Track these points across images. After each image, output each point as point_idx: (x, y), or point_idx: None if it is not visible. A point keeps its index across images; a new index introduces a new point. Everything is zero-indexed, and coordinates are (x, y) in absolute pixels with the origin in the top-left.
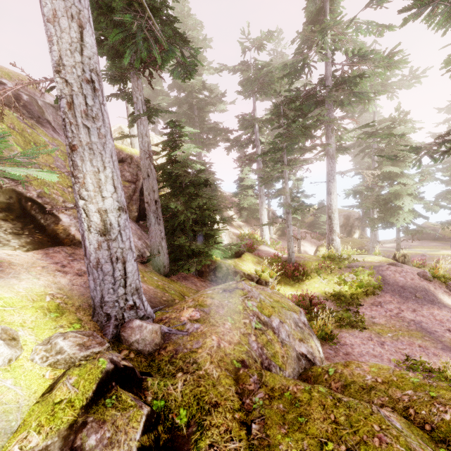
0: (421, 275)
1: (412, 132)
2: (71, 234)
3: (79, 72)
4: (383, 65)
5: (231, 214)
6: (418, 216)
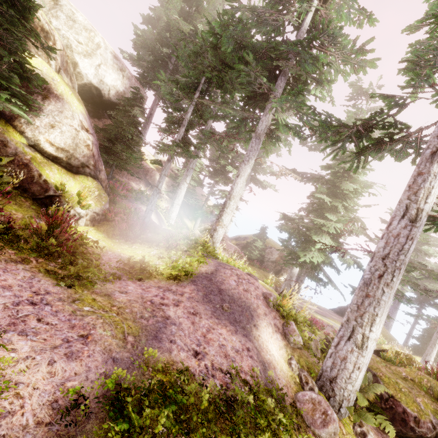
0: (263, 295)
1: (362, 173)
2: None
3: None
4: (351, 62)
5: None
6: (332, 266)
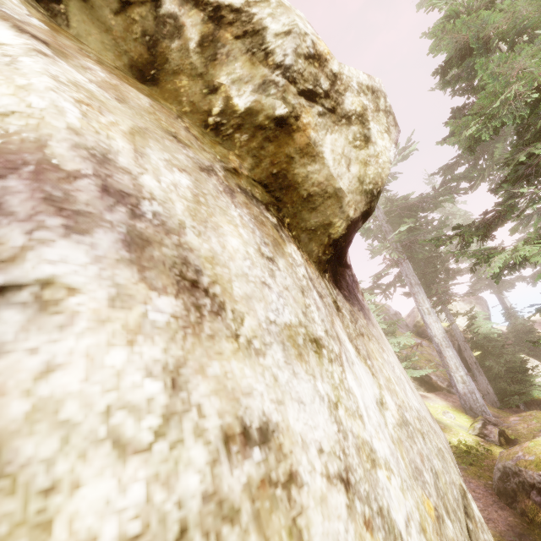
0: None
1: None
2: (438, 384)
3: (441, 335)
4: None
5: None
6: None
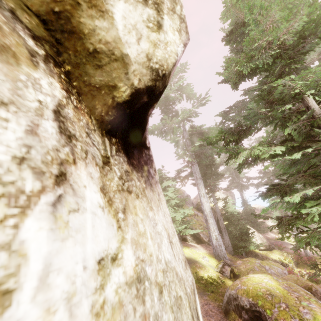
0: None
1: None
2: (203, 239)
3: (208, 210)
4: None
5: (270, 224)
6: None
